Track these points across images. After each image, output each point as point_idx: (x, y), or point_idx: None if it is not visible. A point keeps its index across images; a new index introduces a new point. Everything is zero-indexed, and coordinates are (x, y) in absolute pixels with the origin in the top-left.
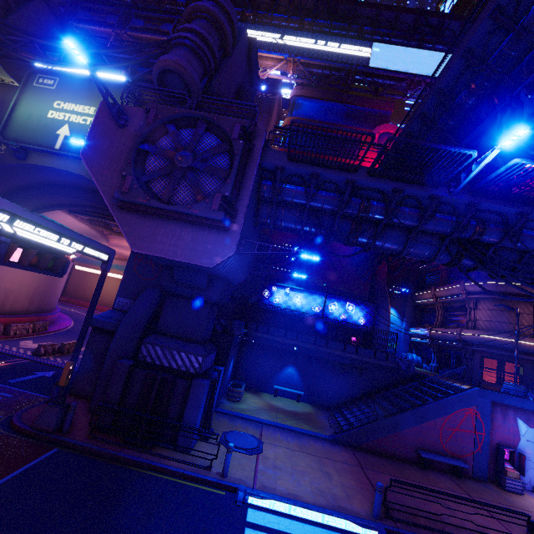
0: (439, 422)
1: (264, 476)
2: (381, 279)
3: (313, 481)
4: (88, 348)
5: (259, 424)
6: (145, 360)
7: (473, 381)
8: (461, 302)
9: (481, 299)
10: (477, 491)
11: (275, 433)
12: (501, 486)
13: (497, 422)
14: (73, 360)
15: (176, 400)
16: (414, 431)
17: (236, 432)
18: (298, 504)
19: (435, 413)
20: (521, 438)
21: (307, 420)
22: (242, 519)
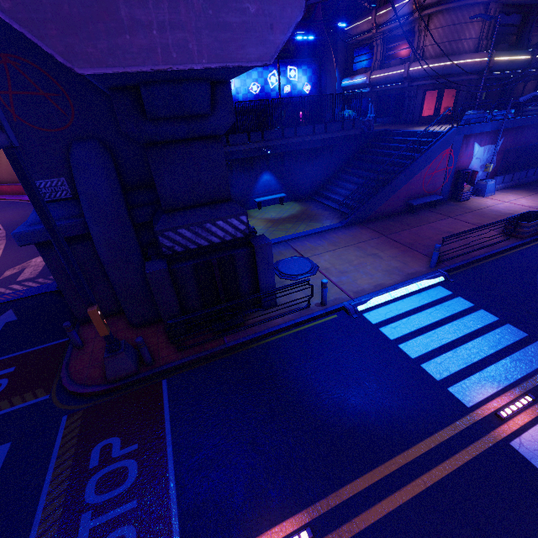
0: (424, 172)
1: (346, 285)
2: (317, 14)
3: (375, 267)
4: (56, 271)
5: (283, 243)
6: (174, 251)
7: (414, 120)
8: (408, 25)
9: (435, 14)
10: (450, 211)
11: (304, 244)
12: (458, 200)
13: (461, 153)
14: (92, 304)
15: (242, 272)
16: (405, 188)
17: (282, 262)
18: (389, 290)
19: (422, 165)
20: (473, 158)
21: (310, 218)
22: (370, 325)
